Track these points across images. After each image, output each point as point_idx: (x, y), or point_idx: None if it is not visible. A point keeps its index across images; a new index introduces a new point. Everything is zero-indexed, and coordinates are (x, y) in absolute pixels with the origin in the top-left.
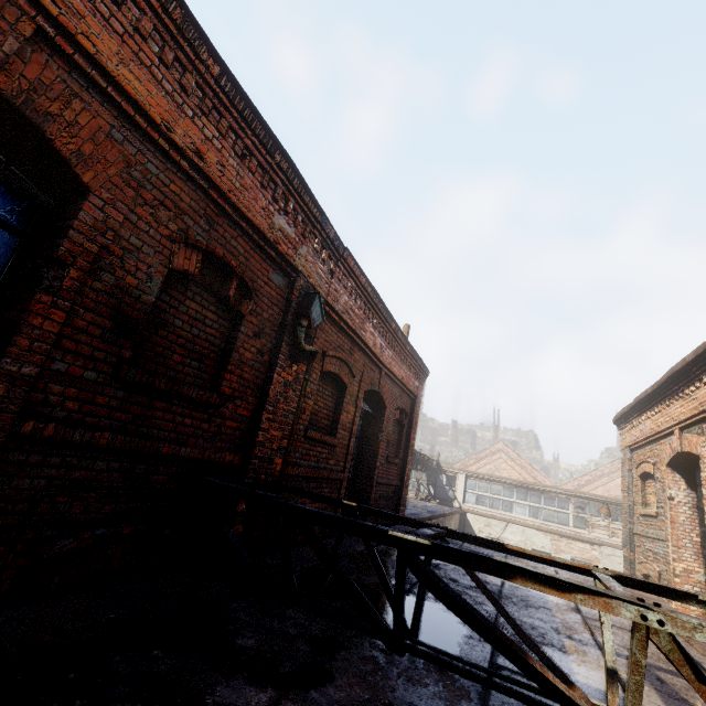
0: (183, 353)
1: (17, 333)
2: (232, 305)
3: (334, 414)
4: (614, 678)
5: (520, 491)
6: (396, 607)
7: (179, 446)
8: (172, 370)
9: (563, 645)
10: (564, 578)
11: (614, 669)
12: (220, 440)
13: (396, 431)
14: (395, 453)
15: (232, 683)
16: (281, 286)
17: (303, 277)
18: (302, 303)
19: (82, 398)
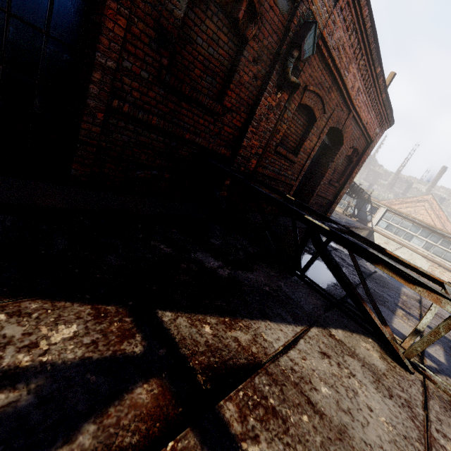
0: (201, 69)
1: (100, 34)
2: (240, 28)
3: (300, 140)
4: (417, 334)
5: (425, 231)
6: (296, 254)
7: (195, 136)
8: (194, 81)
9: (395, 310)
10: (414, 276)
11: (421, 330)
12: (219, 139)
13: (344, 165)
14: (337, 180)
15: (204, 253)
16: (284, 12)
17: (306, 3)
18: (298, 33)
19: (141, 91)
